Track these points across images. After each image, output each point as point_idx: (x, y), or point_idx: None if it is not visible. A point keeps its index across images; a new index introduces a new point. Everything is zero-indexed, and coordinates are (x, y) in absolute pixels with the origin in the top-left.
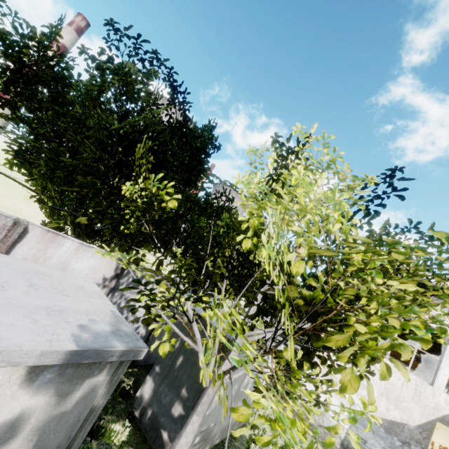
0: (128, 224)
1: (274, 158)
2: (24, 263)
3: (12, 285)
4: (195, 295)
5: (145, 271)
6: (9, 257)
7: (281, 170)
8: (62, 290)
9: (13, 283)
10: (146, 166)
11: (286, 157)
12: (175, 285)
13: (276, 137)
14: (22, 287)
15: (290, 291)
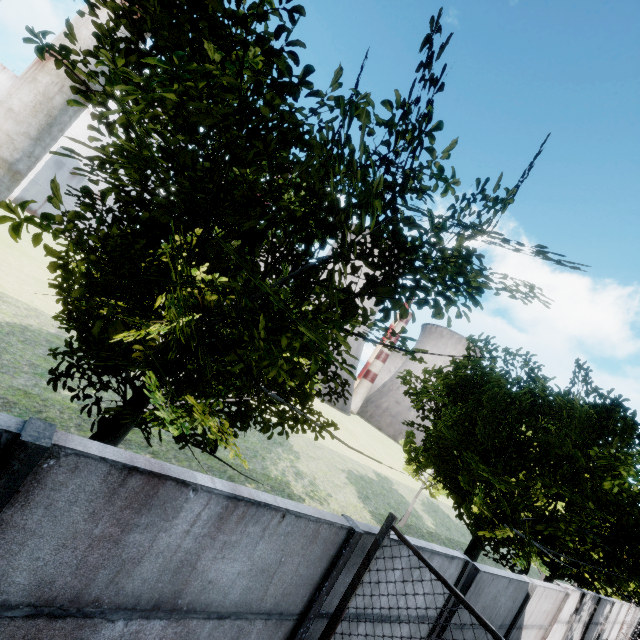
0: None
1: None
2: None
3: None
4: None
5: None
6: None
7: None
8: None
9: None
10: None
11: None
12: None
13: None
14: None
15: None
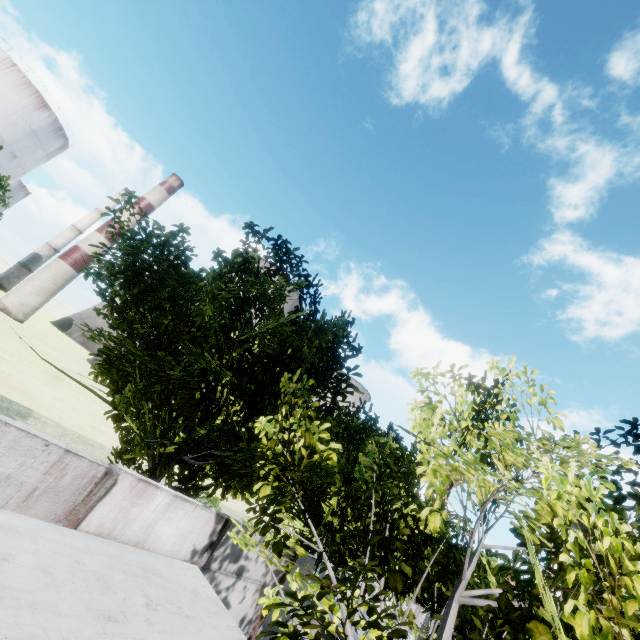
0: (282, 498)
1: (462, 396)
2: (128, 553)
3: (131, 608)
4: (369, 615)
5: (307, 578)
6: (112, 543)
7: (489, 429)
8: (180, 605)
9: (131, 601)
10: (304, 411)
11: (484, 402)
12: (332, 591)
13: (471, 377)
14: (142, 610)
15: (538, 634)
